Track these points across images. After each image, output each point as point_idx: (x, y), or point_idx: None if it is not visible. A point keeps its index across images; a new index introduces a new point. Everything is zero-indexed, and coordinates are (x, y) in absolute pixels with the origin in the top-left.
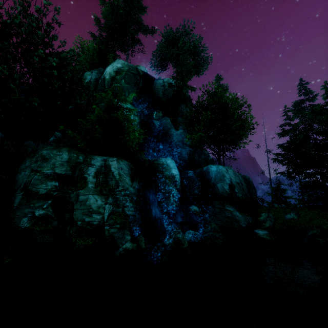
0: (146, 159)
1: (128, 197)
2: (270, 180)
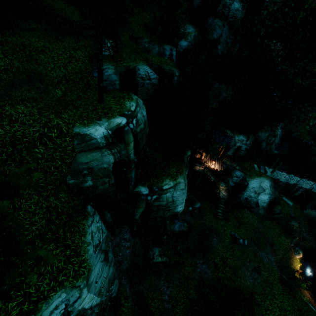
0: None
1: None
2: None
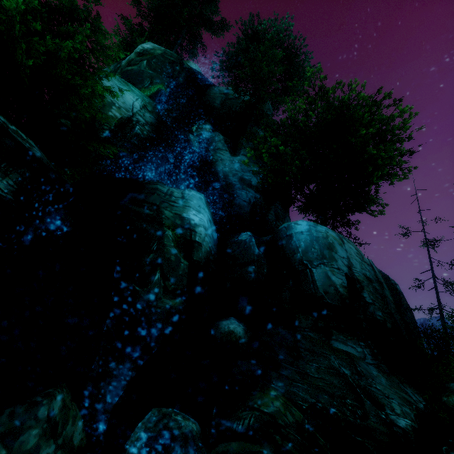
0: (130, 179)
1: None
2: (438, 303)
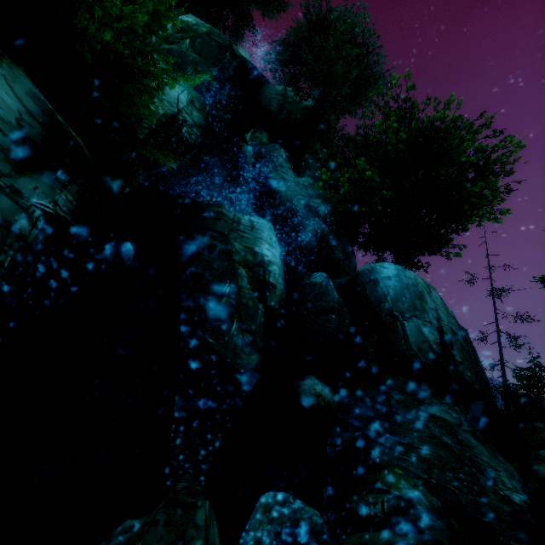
0: (184, 197)
1: None
2: (501, 359)
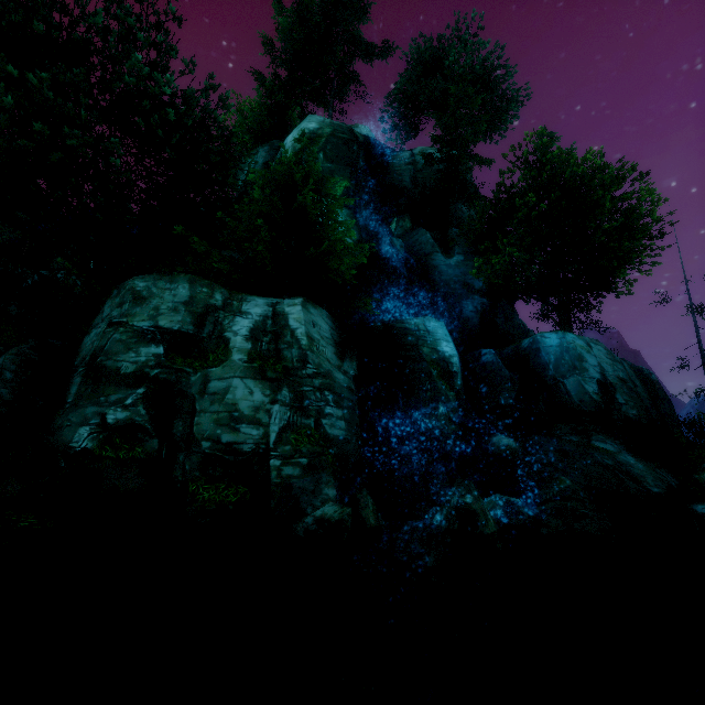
0: (375, 320)
1: (332, 394)
2: None
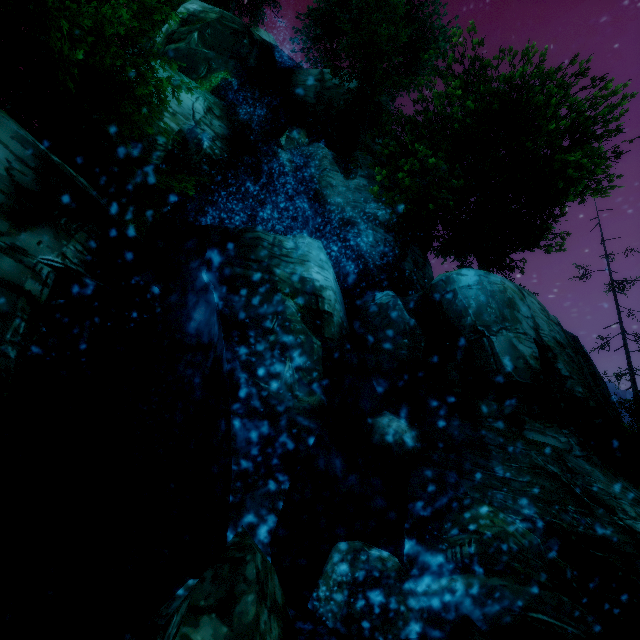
0: (215, 226)
1: None
2: (629, 367)
